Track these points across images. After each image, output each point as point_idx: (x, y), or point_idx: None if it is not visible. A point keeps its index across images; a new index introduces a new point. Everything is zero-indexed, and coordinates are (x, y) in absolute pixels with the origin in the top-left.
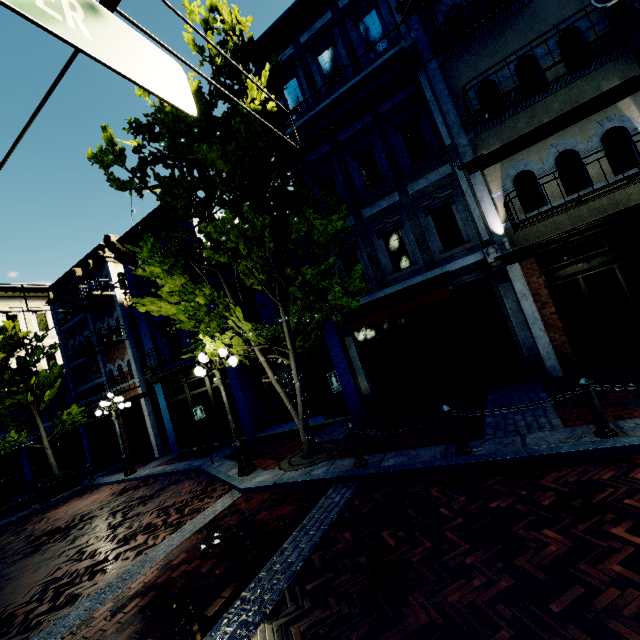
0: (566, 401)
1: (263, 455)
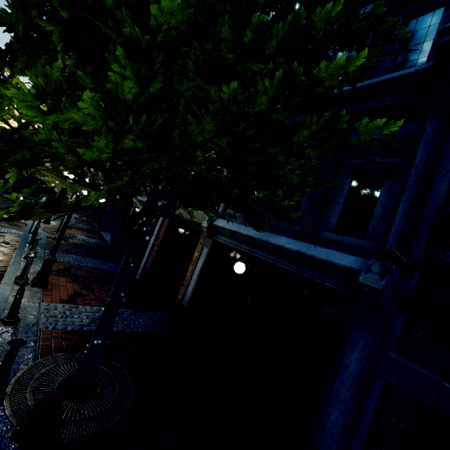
0: (87, 268)
1: (69, 228)
